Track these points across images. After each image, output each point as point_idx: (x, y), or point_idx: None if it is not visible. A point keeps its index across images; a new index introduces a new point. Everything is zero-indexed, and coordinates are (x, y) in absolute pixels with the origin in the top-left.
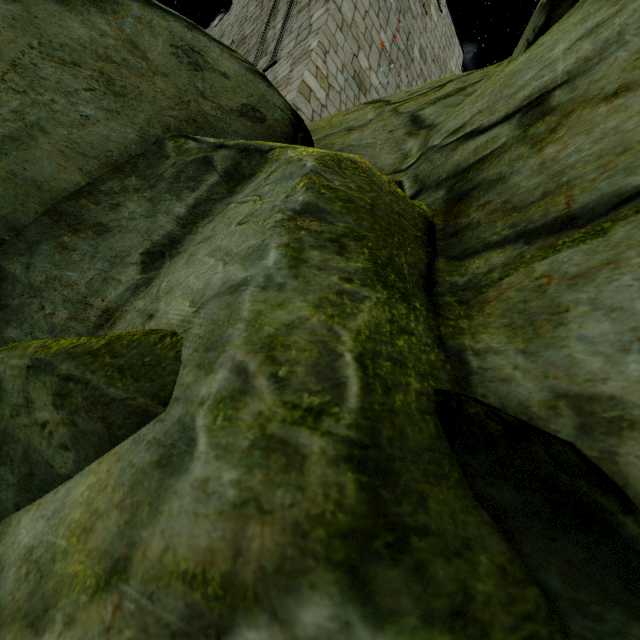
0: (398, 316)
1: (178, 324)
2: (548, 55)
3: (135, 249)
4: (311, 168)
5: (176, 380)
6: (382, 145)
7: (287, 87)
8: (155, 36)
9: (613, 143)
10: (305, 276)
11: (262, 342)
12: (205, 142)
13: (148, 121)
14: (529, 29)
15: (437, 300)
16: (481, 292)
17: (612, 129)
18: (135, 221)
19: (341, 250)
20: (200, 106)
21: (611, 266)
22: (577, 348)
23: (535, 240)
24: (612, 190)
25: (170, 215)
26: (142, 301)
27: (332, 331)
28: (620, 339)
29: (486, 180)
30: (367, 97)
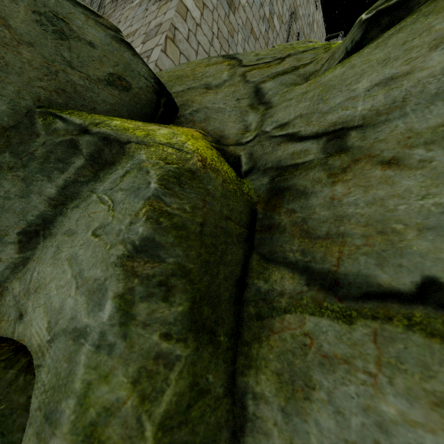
0: (200, 374)
1: (36, 349)
2: (354, 86)
3: (12, 229)
4: (153, 192)
5: (22, 439)
6: (230, 112)
7: (167, 3)
8: (15, 1)
9: (377, 215)
10: (131, 337)
11: (84, 432)
12: (71, 123)
13: (17, 93)
14: (349, 38)
15: (243, 311)
16: (272, 315)
17: (380, 199)
18: (10, 201)
19: (167, 294)
20: (68, 76)
21: (346, 366)
22: (313, 430)
23: (312, 286)
24: (365, 273)
25: (42, 196)
26: (18, 285)
27: (140, 422)
28: (337, 443)
29: (296, 187)
30: (235, 15)
